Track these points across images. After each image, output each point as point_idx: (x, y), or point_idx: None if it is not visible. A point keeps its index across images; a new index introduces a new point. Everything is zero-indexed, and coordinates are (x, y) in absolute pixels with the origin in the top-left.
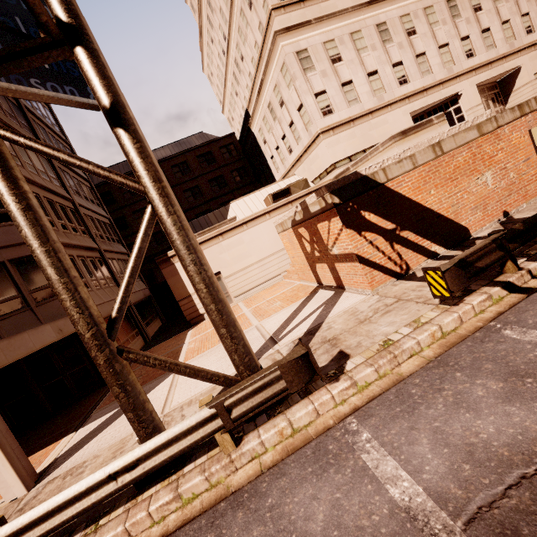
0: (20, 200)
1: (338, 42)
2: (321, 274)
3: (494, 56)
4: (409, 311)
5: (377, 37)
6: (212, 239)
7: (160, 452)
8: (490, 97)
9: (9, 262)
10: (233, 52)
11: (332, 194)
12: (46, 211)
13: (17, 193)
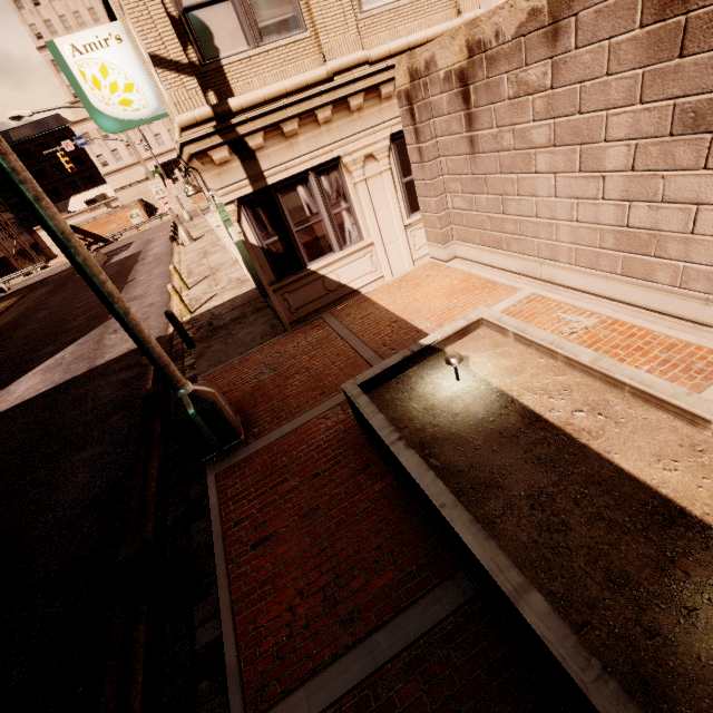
0: None
1: None
2: None
3: None
4: None
5: None
6: None
7: (26, 271)
8: None
9: None
10: None
11: None
12: None
13: None
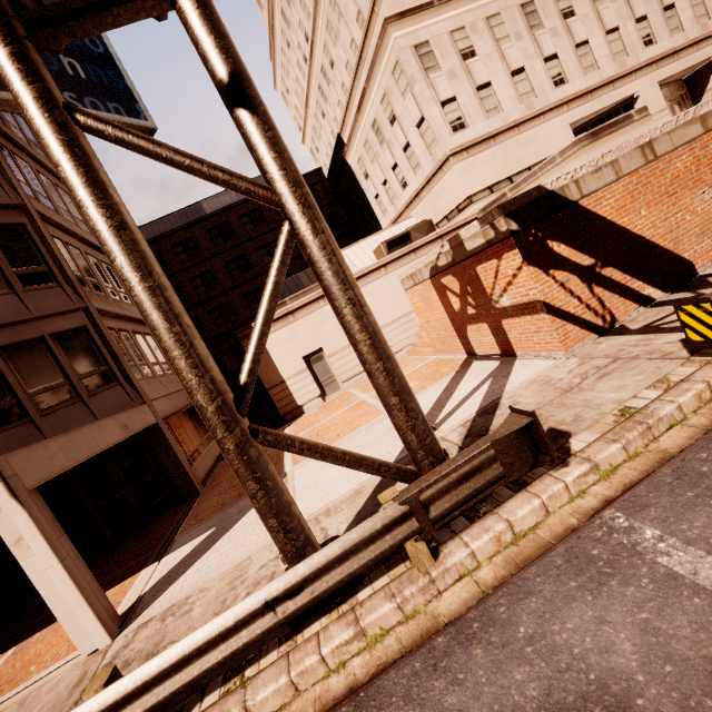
0: (112, 214)
1: (470, 30)
2: (475, 340)
3: (682, 43)
4: (642, 371)
5: (522, 22)
6: (311, 304)
7: (333, 569)
8: (675, 100)
9: (51, 337)
10: (319, 57)
11: (508, 217)
12: (90, 272)
13: (107, 204)
